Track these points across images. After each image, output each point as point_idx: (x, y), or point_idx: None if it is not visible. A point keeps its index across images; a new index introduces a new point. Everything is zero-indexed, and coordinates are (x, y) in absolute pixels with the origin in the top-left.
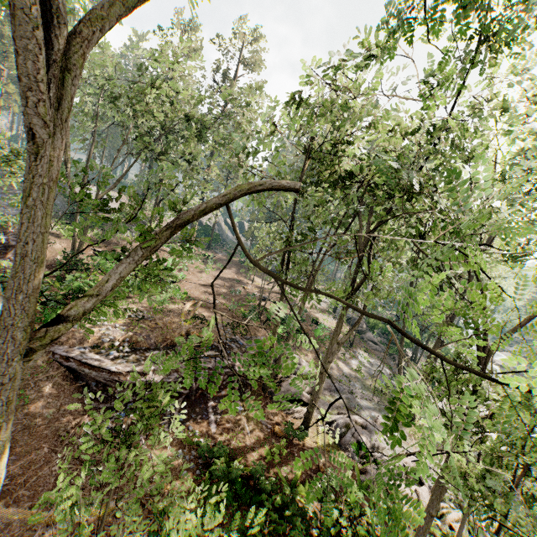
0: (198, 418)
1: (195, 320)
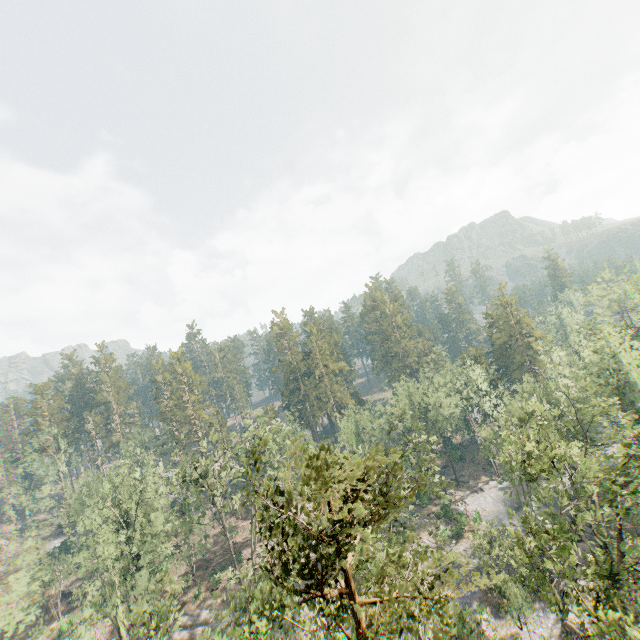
0: None
1: None
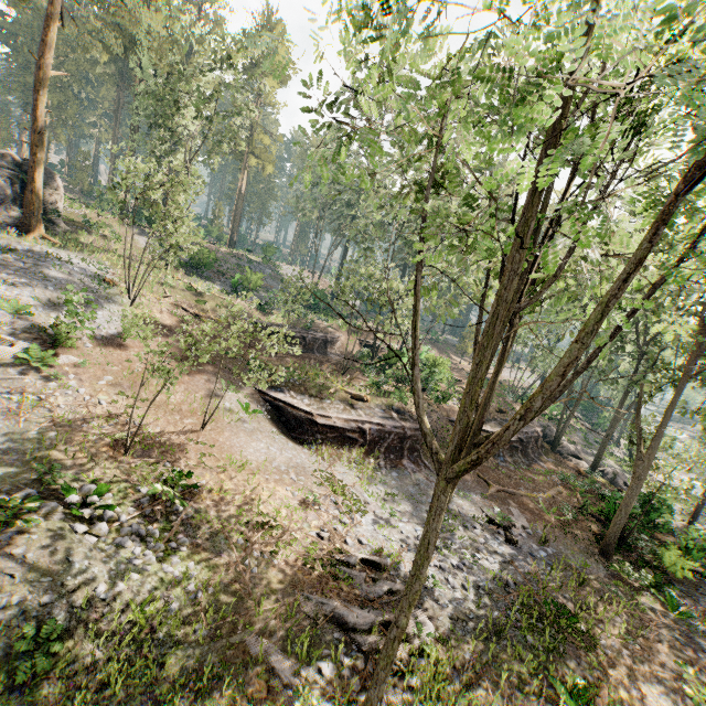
0: (534, 463)
1: None
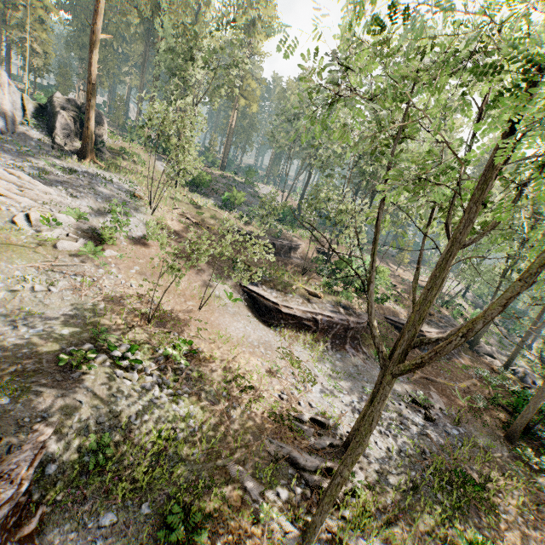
0: (453, 358)
1: None
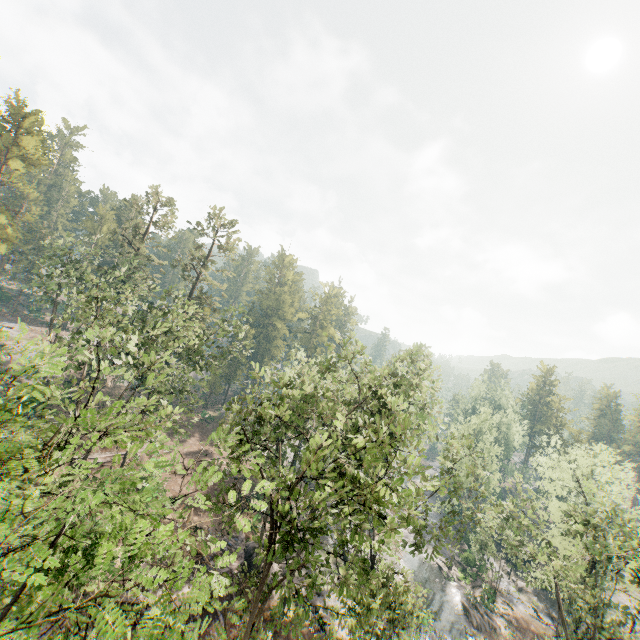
0: (213, 622)
1: (194, 532)
